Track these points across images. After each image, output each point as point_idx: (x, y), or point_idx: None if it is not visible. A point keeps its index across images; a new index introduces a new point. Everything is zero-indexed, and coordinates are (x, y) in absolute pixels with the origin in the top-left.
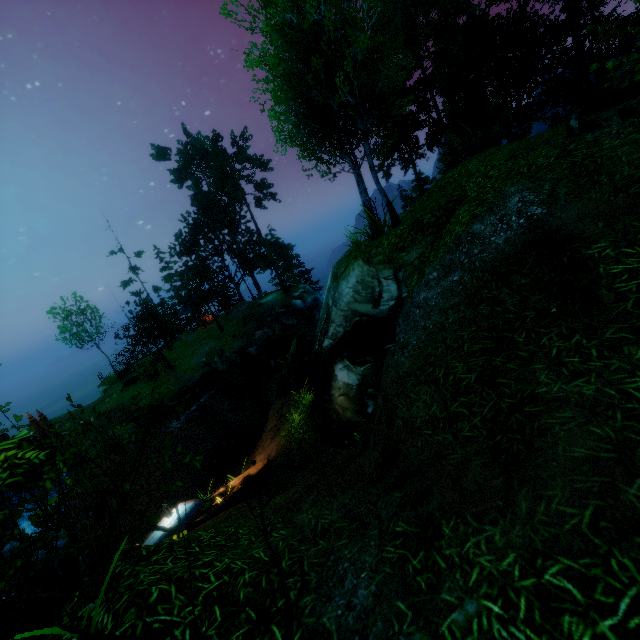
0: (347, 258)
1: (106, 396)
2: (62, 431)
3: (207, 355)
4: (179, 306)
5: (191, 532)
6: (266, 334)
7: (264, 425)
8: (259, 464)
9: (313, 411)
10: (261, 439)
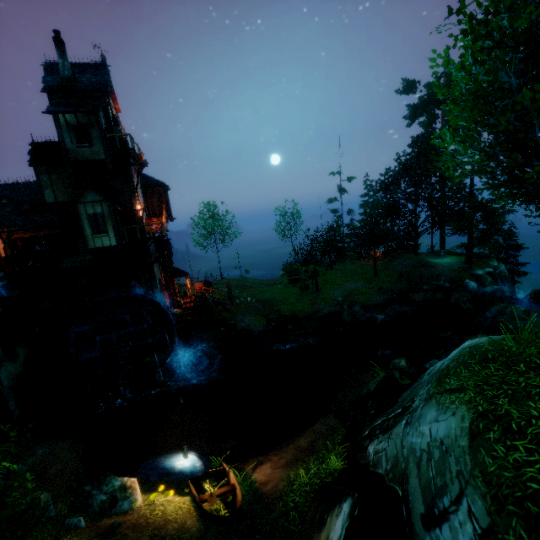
0: (479, 365)
1: (277, 281)
2: (238, 298)
3: (347, 293)
4: (362, 230)
5: (123, 538)
6: (404, 308)
7: (309, 426)
8: (240, 495)
9: (317, 495)
10: (289, 445)
